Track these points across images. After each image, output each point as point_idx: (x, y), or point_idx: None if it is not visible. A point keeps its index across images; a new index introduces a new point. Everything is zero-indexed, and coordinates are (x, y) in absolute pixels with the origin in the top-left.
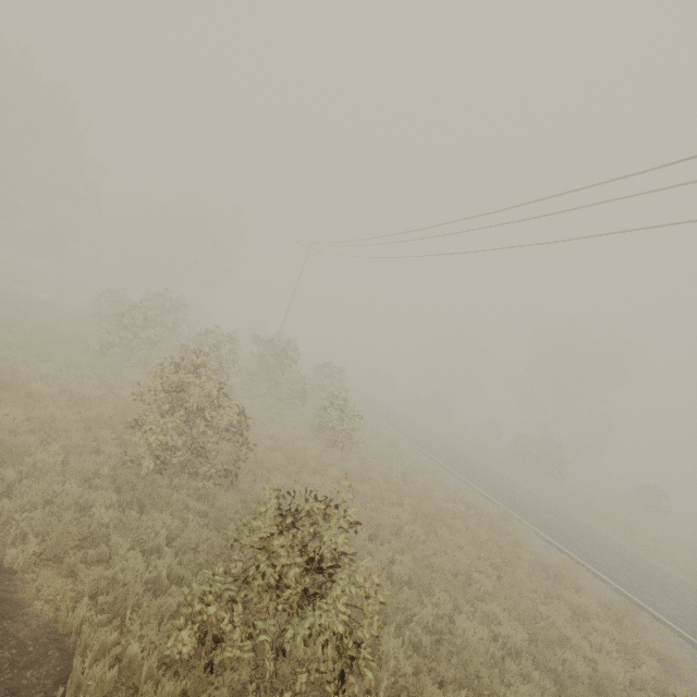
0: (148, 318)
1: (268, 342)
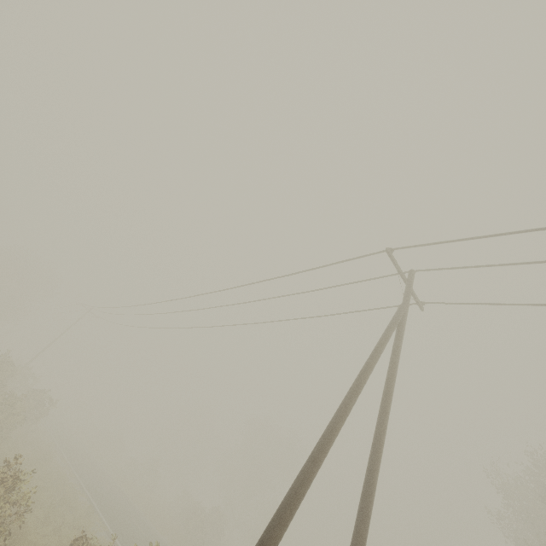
0: None
1: None
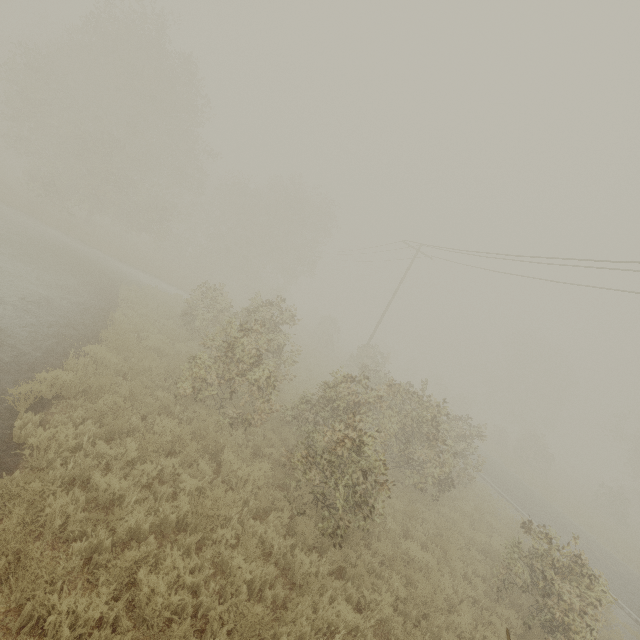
0: (260, 347)
1: (406, 394)
